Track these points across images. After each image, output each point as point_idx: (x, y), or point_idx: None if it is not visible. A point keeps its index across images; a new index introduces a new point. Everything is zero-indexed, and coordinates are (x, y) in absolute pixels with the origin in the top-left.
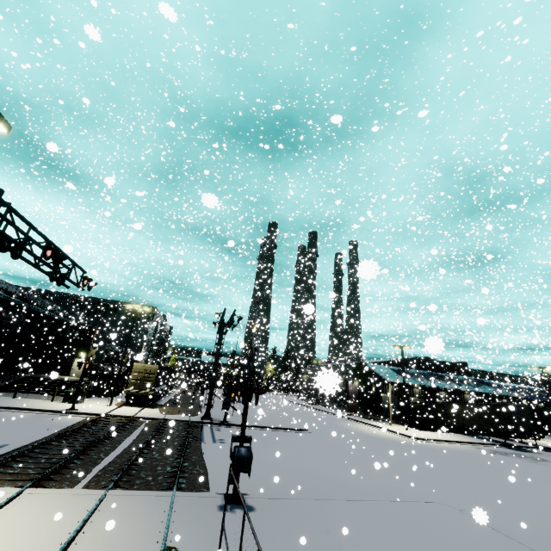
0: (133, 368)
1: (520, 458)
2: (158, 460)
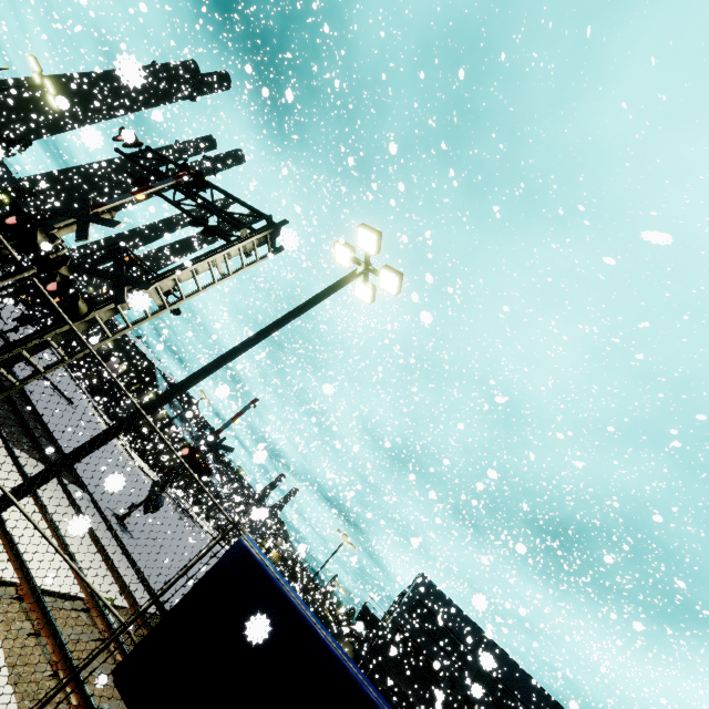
0: None
1: (185, 522)
2: (22, 413)
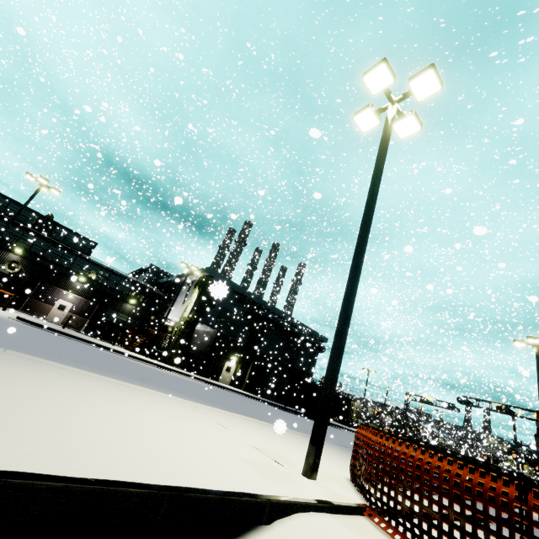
0: (355, 405)
1: None
2: None
